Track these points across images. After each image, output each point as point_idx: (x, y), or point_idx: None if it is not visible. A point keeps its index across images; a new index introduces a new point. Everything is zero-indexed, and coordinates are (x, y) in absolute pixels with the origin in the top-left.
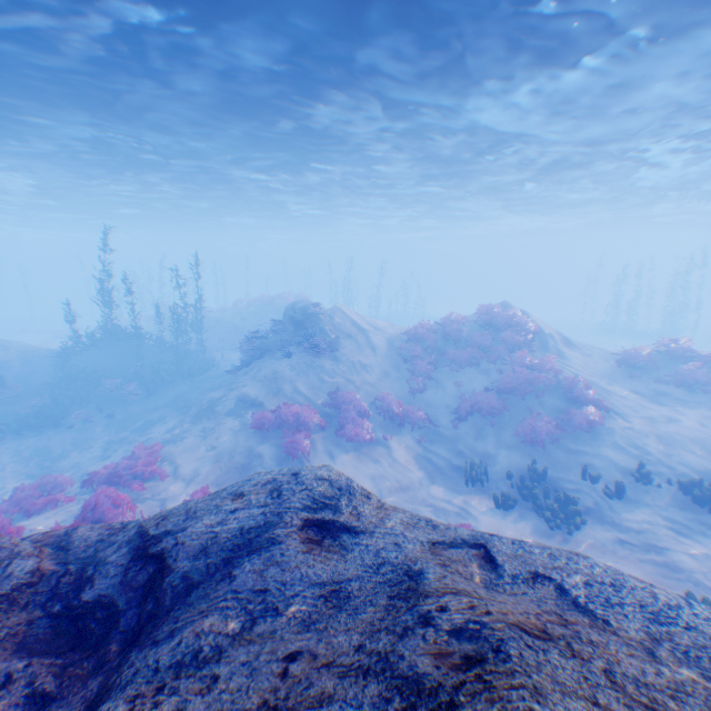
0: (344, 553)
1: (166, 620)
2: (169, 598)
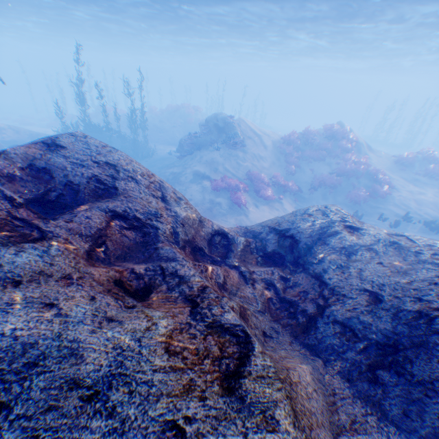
0: (362, 236)
1: (306, 257)
2: (301, 251)
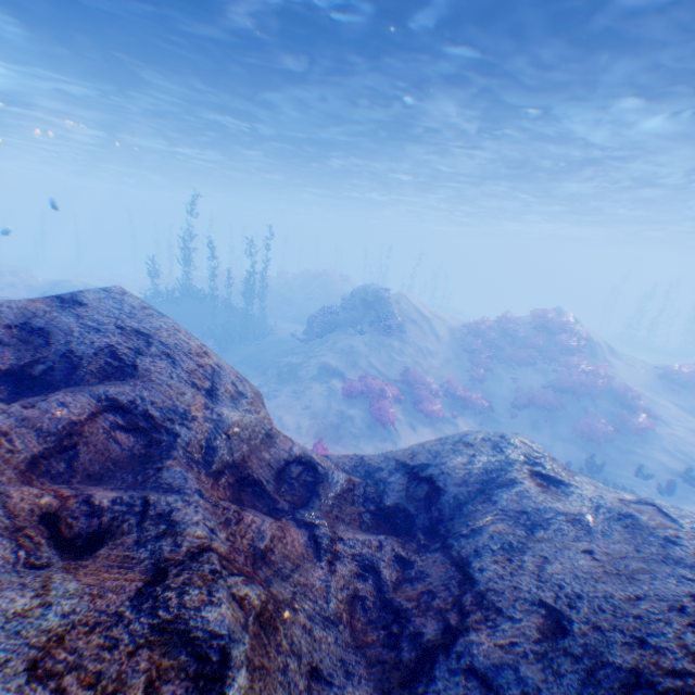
0: (565, 496)
1: (453, 524)
2: (446, 510)
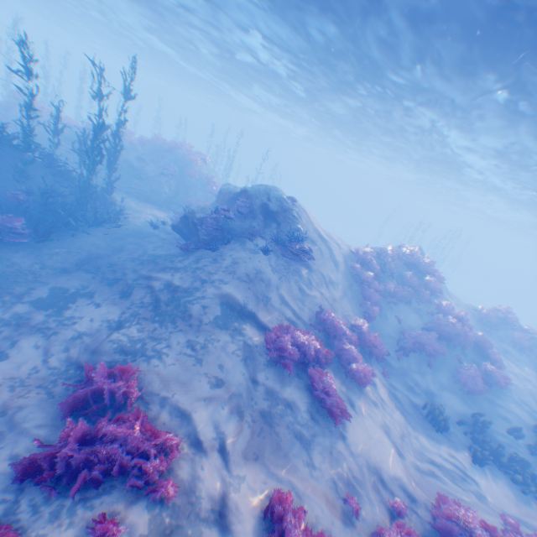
0: None
1: None
2: None
